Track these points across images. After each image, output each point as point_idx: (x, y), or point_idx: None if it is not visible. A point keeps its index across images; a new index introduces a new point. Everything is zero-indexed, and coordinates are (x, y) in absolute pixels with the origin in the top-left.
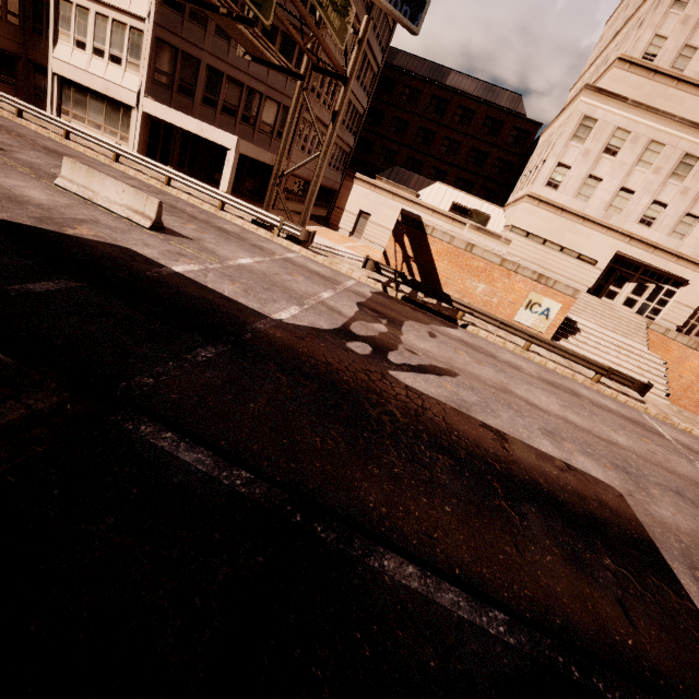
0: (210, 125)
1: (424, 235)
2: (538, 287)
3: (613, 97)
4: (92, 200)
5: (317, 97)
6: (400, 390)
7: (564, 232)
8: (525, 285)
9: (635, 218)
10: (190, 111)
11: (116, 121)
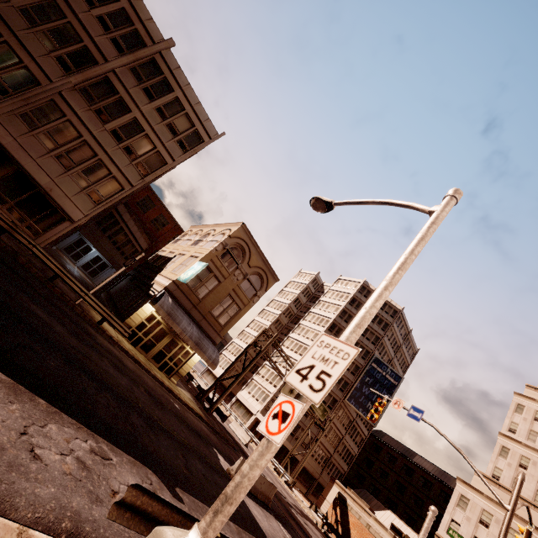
0: None
1: (347, 509)
2: None
3: (474, 489)
4: (235, 432)
5: (325, 436)
6: (288, 506)
7: None
8: None
9: None
10: None
11: (246, 416)
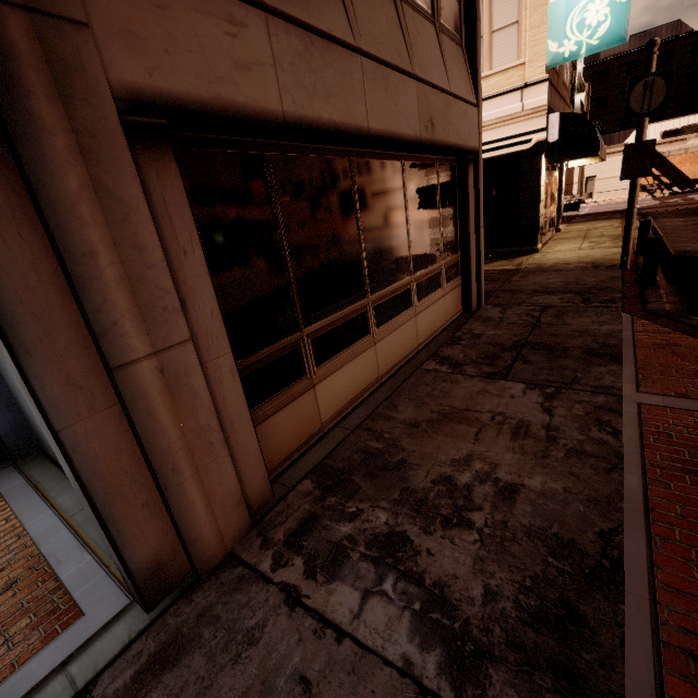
0: None
1: (663, 159)
2: None
3: None
4: None
5: None
6: None
7: None
8: None
9: None
10: None
11: None
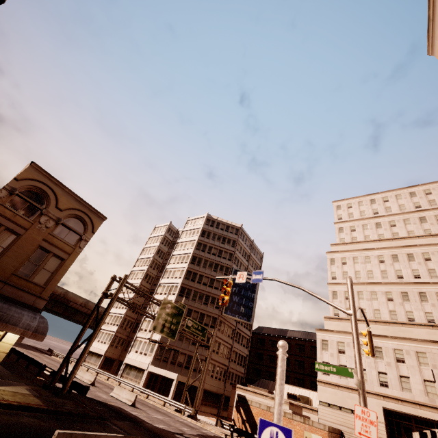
0: (172, 371)
1: (248, 405)
2: (306, 427)
3: (328, 331)
4: (118, 398)
5: (217, 353)
6: None
7: (346, 399)
8: (300, 426)
9: (376, 383)
10: (165, 367)
11: (138, 376)
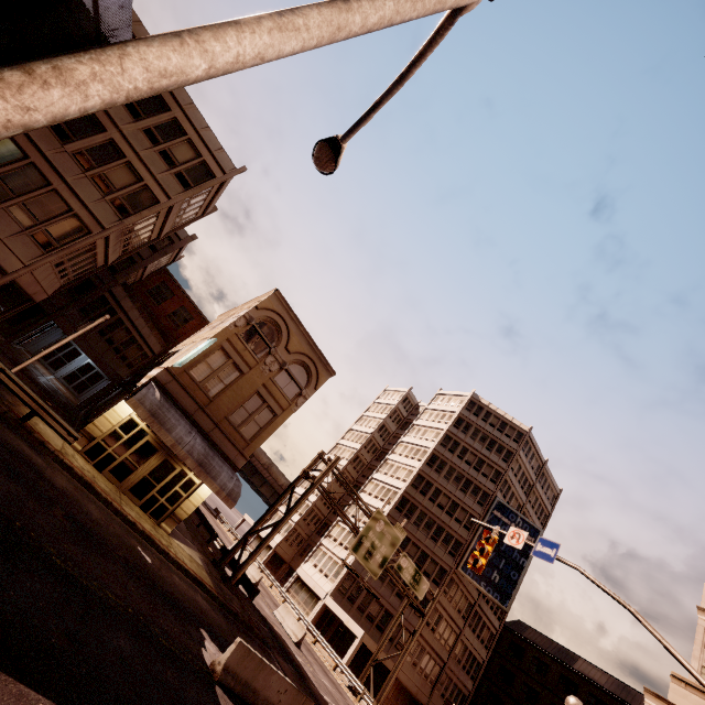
0: (356, 622)
1: None
2: None
3: None
4: (282, 623)
5: (432, 630)
6: None
7: None
8: None
9: None
10: (348, 611)
11: (309, 603)
